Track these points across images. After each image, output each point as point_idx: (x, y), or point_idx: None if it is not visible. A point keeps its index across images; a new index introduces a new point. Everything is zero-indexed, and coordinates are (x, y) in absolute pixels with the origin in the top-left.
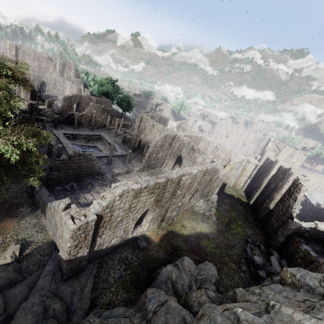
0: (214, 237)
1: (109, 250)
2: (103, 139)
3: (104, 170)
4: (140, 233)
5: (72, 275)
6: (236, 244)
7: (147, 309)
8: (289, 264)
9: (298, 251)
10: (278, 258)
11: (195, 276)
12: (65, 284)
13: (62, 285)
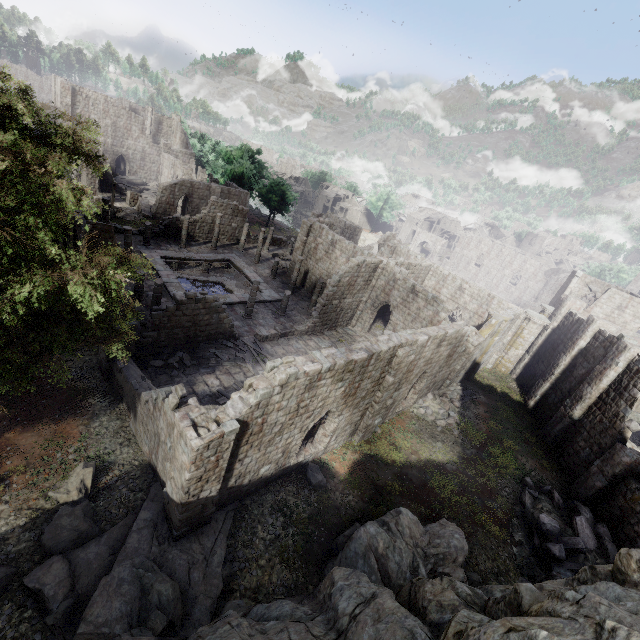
0: (456, 470)
1: (253, 487)
2: (234, 268)
3: (238, 329)
4: (311, 456)
5: (188, 530)
6: (501, 488)
7: (336, 608)
8: (615, 535)
9: (636, 510)
10: (590, 522)
11: (423, 548)
12: (176, 546)
13: (171, 548)
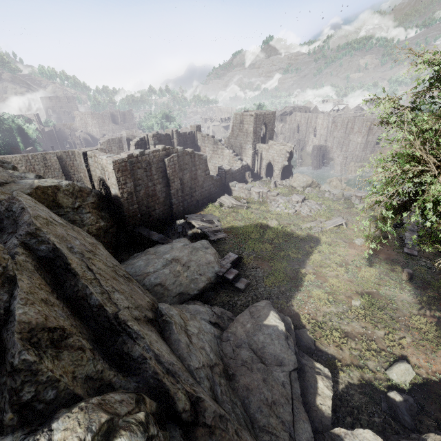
0: None
1: None
2: None
3: None
4: None
5: None
6: None
7: None
8: None
9: None
10: None
11: None
12: None
13: None
